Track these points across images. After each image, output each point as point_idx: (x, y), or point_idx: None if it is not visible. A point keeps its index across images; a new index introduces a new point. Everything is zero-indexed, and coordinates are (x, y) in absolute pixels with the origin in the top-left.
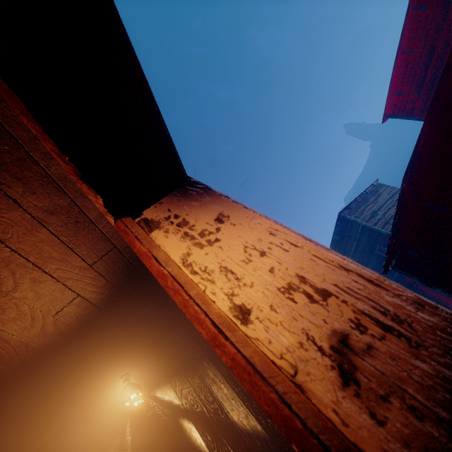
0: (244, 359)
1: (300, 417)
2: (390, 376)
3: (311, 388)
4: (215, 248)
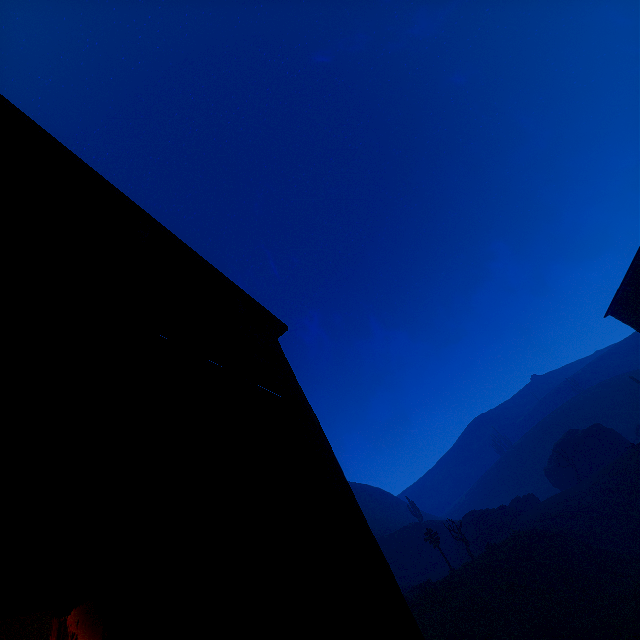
0: None
1: None
2: None
3: None
4: None
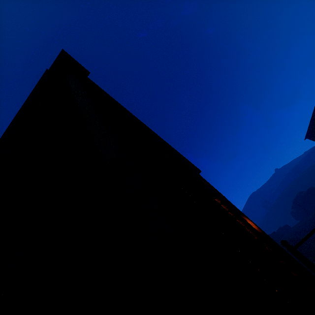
0: None
1: None
2: None
3: None
4: None
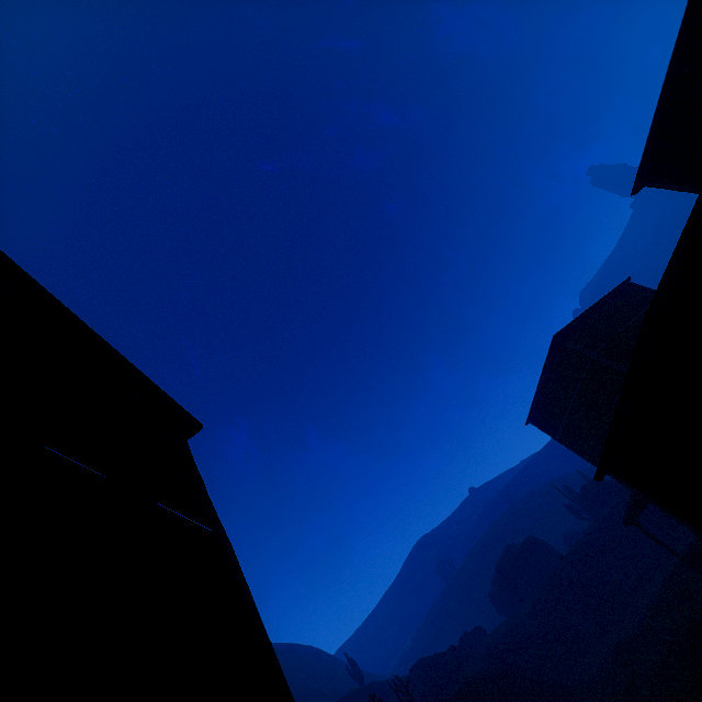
0: None
1: None
2: None
3: None
4: None
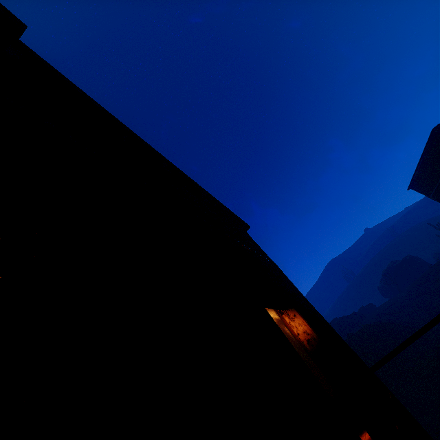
0: (298, 340)
1: (303, 346)
2: (312, 344)
3: (305, 343)
4: (294, 322)
